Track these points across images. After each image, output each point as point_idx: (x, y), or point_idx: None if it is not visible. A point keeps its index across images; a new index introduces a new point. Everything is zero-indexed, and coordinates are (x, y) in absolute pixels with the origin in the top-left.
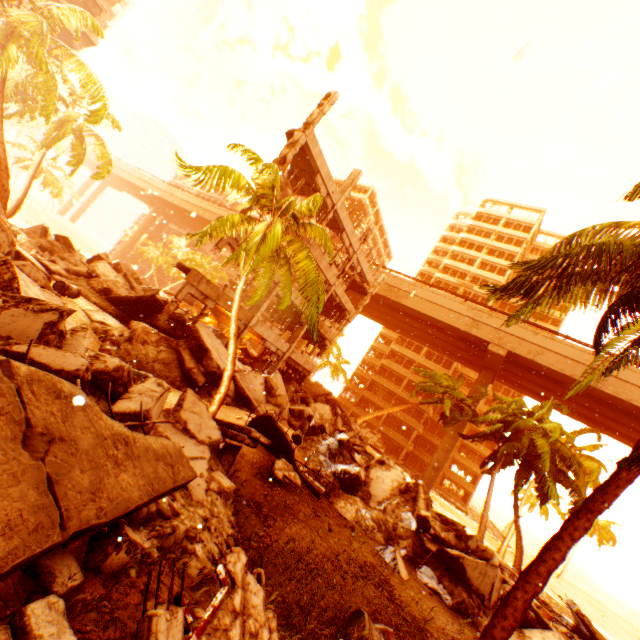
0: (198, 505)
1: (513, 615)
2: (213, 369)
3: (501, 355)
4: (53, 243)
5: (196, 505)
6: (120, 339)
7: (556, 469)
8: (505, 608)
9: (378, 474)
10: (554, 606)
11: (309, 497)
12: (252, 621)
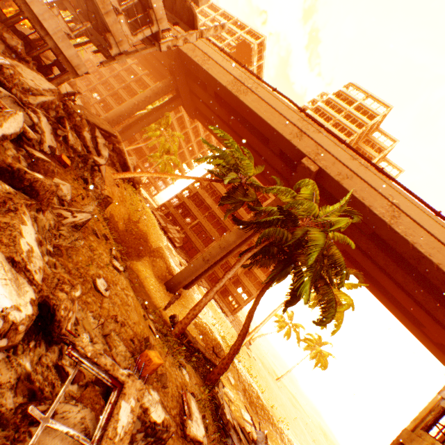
0: None
1: None
2: None
3: (311, 170)
4: None
5: None
6: None
7: (319, 275)
8: None
9: None
10: (259, 407)
11: None
12: None
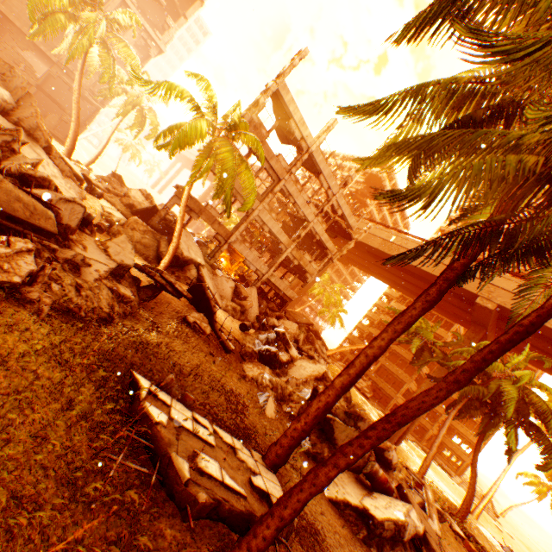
0: (81, 280)
1: (305, 419)
2: (177, 254)
3: (489, 309)
4: (111, 178)
5: (79, 278)
6: (116, 223)
7: (527, 422)
8: (302, 414)
9: (303, 364)
10: None
11: (216, 346)
12: (9, 266)
